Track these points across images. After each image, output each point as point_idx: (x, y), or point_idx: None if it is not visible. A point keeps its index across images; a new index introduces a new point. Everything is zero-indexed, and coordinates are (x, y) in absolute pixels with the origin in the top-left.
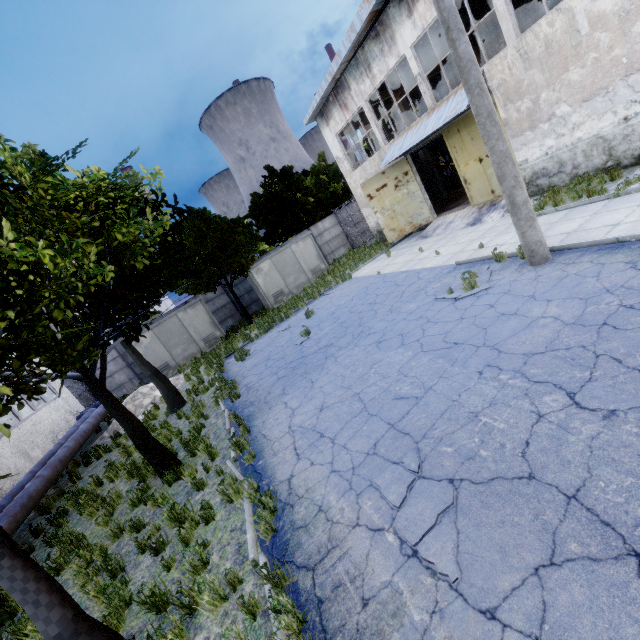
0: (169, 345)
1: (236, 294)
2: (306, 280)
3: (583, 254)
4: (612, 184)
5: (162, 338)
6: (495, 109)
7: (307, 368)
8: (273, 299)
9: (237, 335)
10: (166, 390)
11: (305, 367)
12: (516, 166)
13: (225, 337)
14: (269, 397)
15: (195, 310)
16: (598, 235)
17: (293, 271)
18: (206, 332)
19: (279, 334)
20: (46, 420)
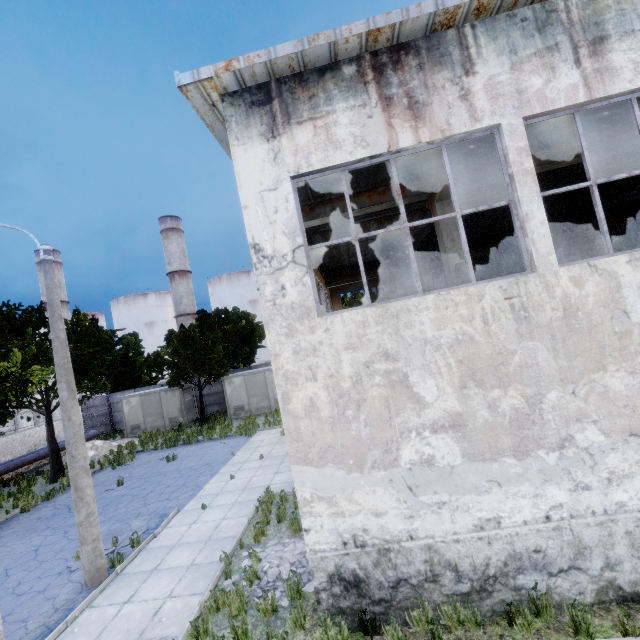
0: (146, 412)
1: (202, 395)
2: (268, 406)
3: (70, 609)
4: (285, 536)
5: (144, 405)
6: (73, 441)
7: (38, 526)
8: (233, 410)
9: (191, 428)
10: (52, 465)
11: (42, 523)
12: (79, 492)
13: (181, 425)
14: (5, 532)
15: (173, 394)
16: (112, 599)
17: (259, 393)
18: (174, 414)
19: (153, 460)
20: (38, 434)
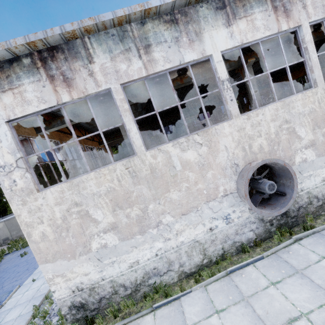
0: (11, 229)
1: None
2: None
3: None
4: None
5: (8, 226)
6: None
7: None
8: None
9: None
10: None
11: None
12: None
13: None
14: None
15: None
16: None
17: None
18: None
19: (13, 258)
20: None
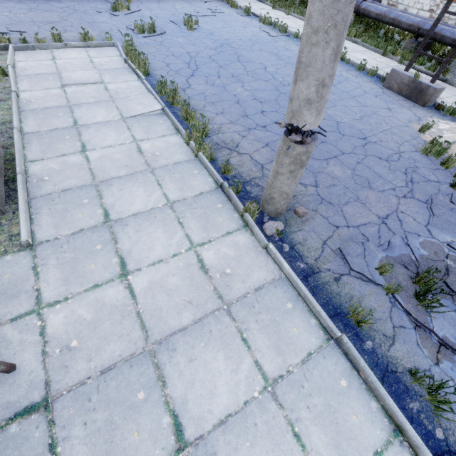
0: None
1: None
2: None
3: None
4: None
5: None
6: None
7: None
8: None
9: None
10: None
11: None
12: None
13: None
14: None
15: None
16: None
17: None
18: None
19: None
20: None
